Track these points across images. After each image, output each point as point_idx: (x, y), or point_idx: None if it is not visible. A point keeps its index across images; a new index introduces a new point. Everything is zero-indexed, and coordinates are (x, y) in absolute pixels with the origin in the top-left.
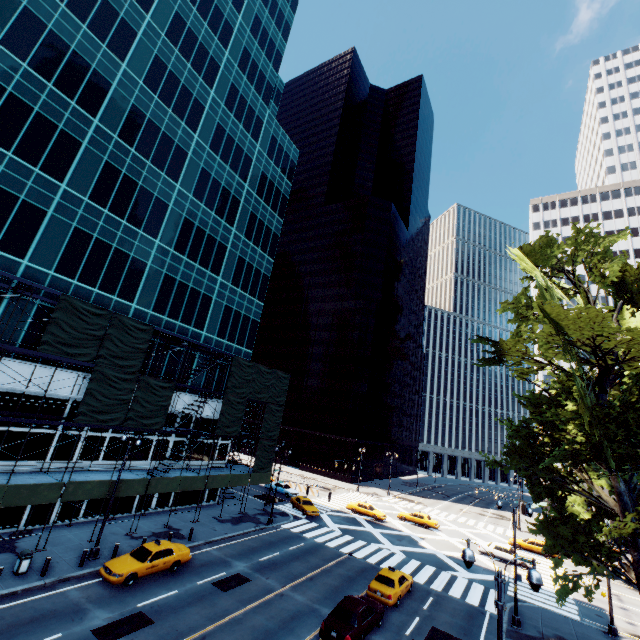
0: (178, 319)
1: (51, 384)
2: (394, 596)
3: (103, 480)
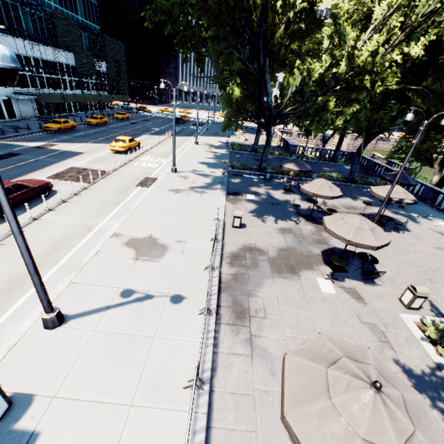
0: (69, 10)
1: (51, 55)
2: (187, 119)
3: (90, 95)
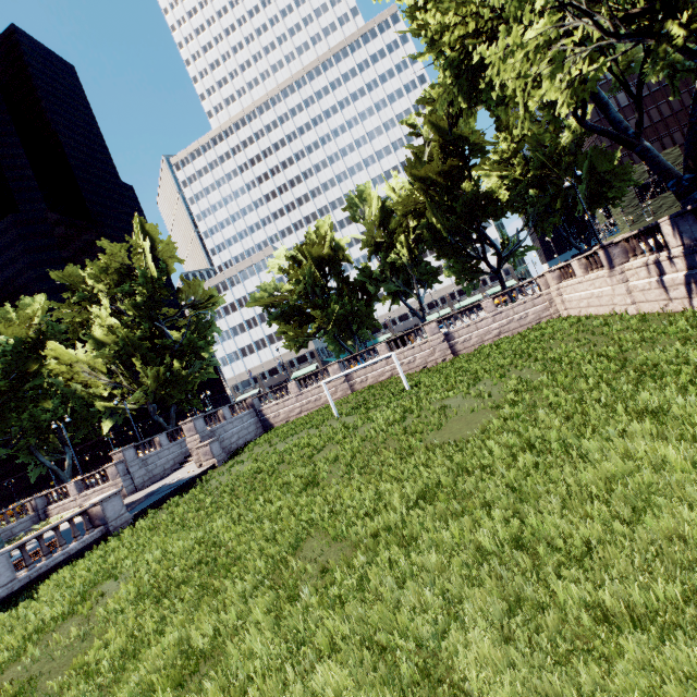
0: None
1: None
2: None
3: None
